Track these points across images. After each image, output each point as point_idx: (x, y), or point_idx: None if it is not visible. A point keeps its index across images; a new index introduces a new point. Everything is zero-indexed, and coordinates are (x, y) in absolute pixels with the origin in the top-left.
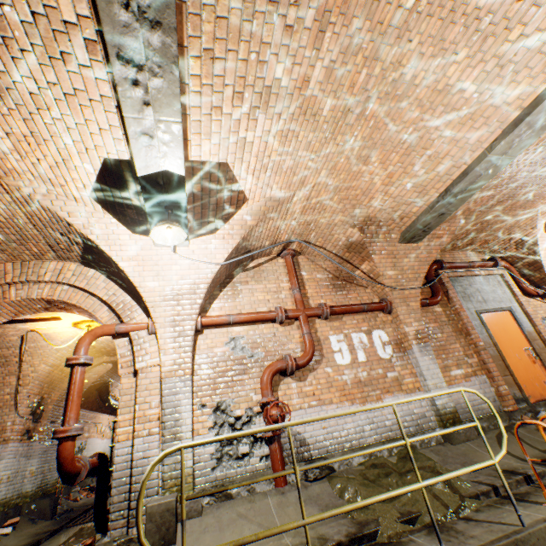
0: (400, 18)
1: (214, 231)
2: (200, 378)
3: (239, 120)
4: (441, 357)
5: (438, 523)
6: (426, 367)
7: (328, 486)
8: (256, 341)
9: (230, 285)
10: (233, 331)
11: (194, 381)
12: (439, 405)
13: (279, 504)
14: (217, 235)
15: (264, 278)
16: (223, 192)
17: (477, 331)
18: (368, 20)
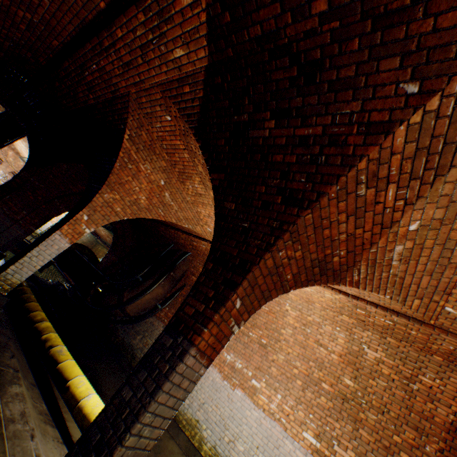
0: None
1: None
2: None
3: None
4: None
5: None
6: None
7: None
8: None
9: None
10: None
11: None
12: None
13: None
14: None
15: None
16: None
17: None
18: None
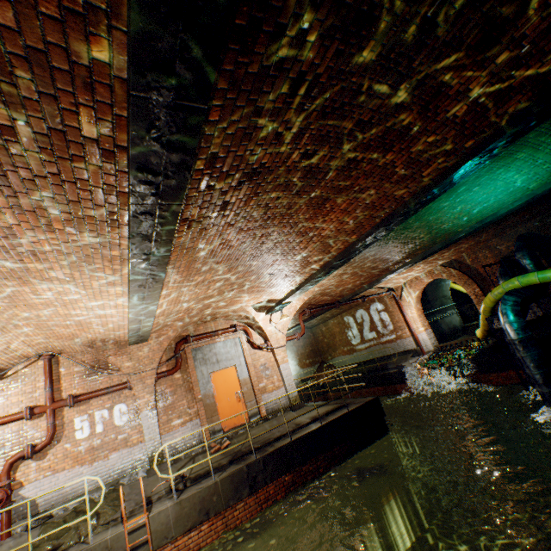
0: None
1: None
2: None
3: None
4: (168, 413)
5: (69, 547)
6: (148, 426)
7: (38, 531)
8: (5, 438)
9: None
10: None
11: None
12: (150, 452)
13: None
14: None
15: (22, 382)
16: None
17: (203, 387)
18: None
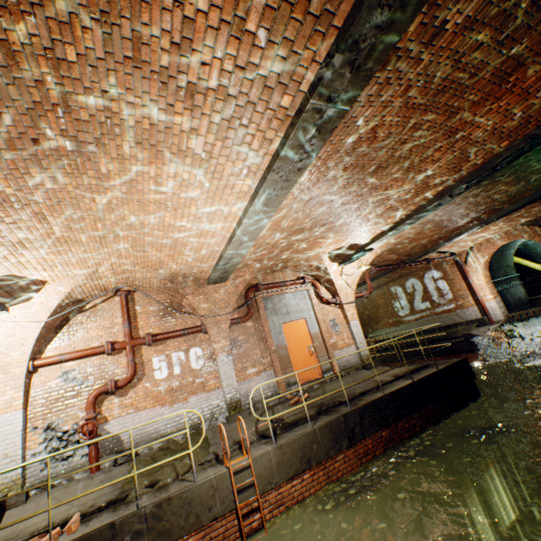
0: (104, 206)
1: (32, 300)
2: (34, 407)
3: (6, 257)
4: (242, 361)
5: (167, 484)
6: (225, 372)
7: (127, 467)
8: (87, 371)
9: (67, 327)
10: (66, 366)
11: (28, 411)
12: (228, 398)
13: (86, 486)
14: (35, 302)
15: (100, 316)
16: (23, 282)
17: (275, 338)
18: (79, 210)
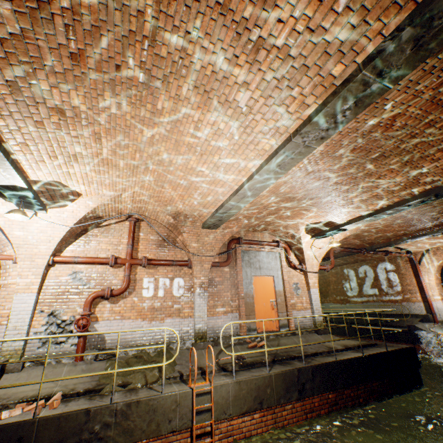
0: (147, 139)
1: (66, 207)
2: (45, 294)
3: (60, 165)
4: (214, 299)
5: (137, 388)
6: (199, 305)
7: (104, 364)
8: (91, 276)
9: (85, 236)
10: (77, 267)
11: (40, 296)
12: (197, 327)
13: (69, 370)
14: (68, 209)
15: (111, 234)
16: (65, 190)
17: (245, 286)
18: (127, 138)
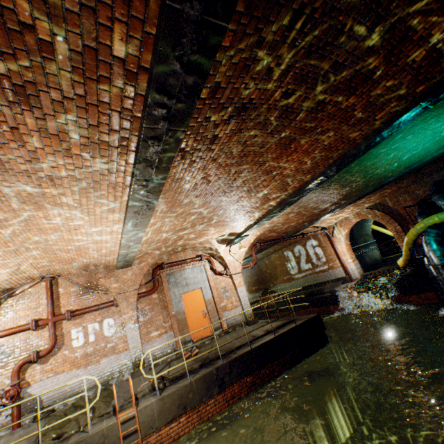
0: (10, 234)
1: None
2: None
3: None
4: (148, 327)
5: (71, 435)
6: (132, 337)
7: (43, 423)
8: (14, 345)
9: None
10: None
11: None
12: (133, 358)
13: (6, 441)
14: None
15: (28, 299)
16: None
17: (175, 306)
18: None
